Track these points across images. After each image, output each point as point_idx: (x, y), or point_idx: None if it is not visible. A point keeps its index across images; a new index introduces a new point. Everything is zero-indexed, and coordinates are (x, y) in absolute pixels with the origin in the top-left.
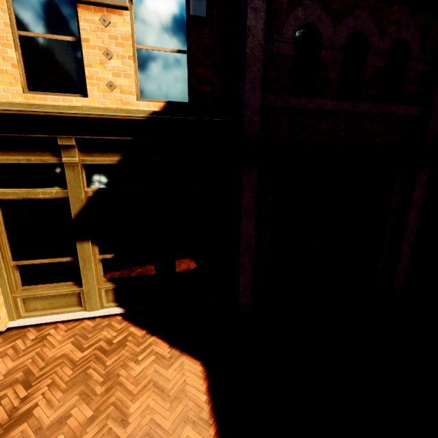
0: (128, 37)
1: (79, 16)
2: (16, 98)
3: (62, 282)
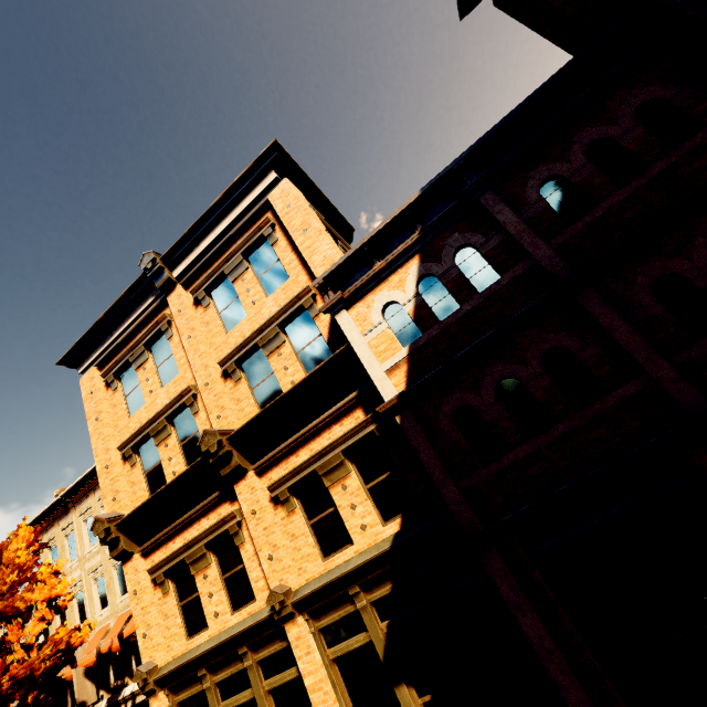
0: (359, 487)
1: (331, 494)
2: (320, 569)
3: None
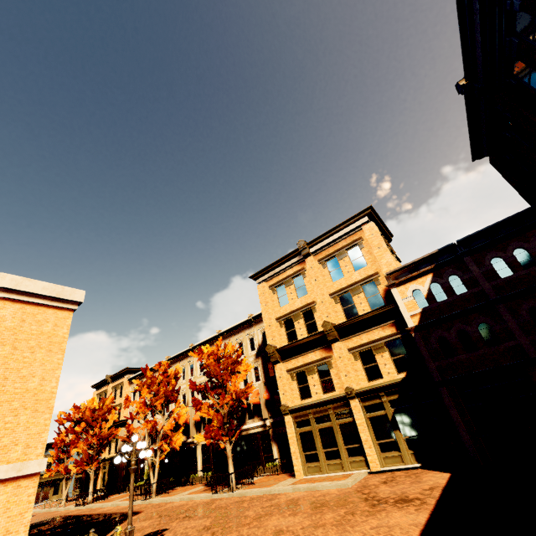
0: (389, 357)
1: (376, 358)
2: (367, 385)
3: (393, 451)
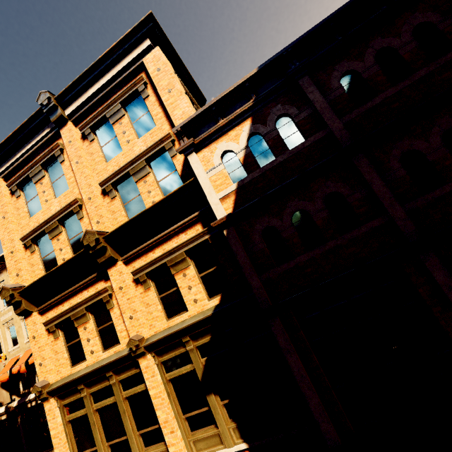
0: (194, 275)
1: (175, 279)
2: (165, 325)
3: (209, 425)
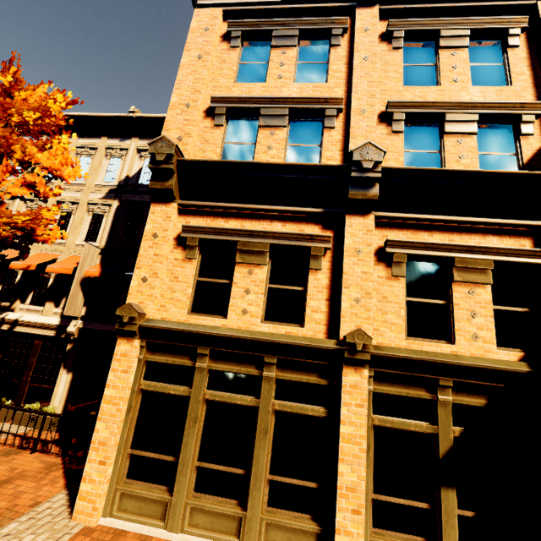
0: (489, 302)
1: (452, 289)
2: (401, 342)
3: (411, 534)
